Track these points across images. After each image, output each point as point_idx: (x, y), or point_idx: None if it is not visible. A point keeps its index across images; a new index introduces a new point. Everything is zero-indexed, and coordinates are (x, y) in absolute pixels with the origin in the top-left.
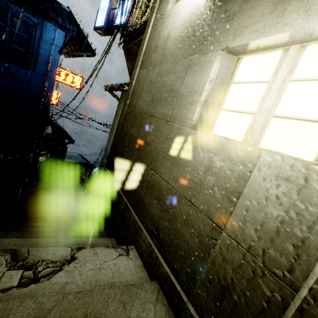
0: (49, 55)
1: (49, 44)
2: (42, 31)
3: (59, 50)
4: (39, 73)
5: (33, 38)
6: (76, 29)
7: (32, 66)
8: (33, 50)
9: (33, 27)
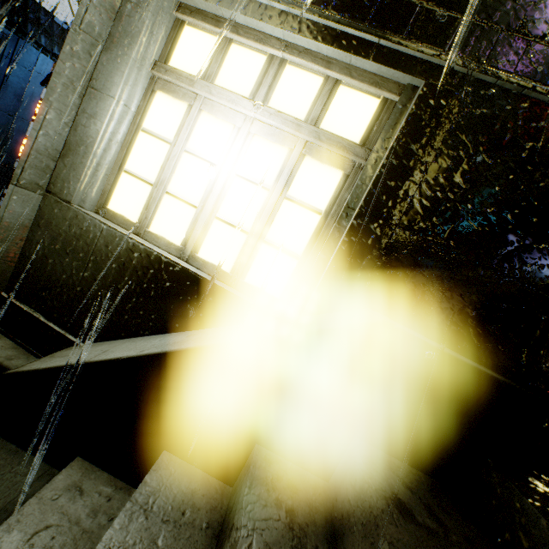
0: (24, 85)
1: (27, 70)
2: (17, 49)
3: (43, 81)
4: (3, 109)
5: None
6: None
7: None
8: None
9: (1, 40)
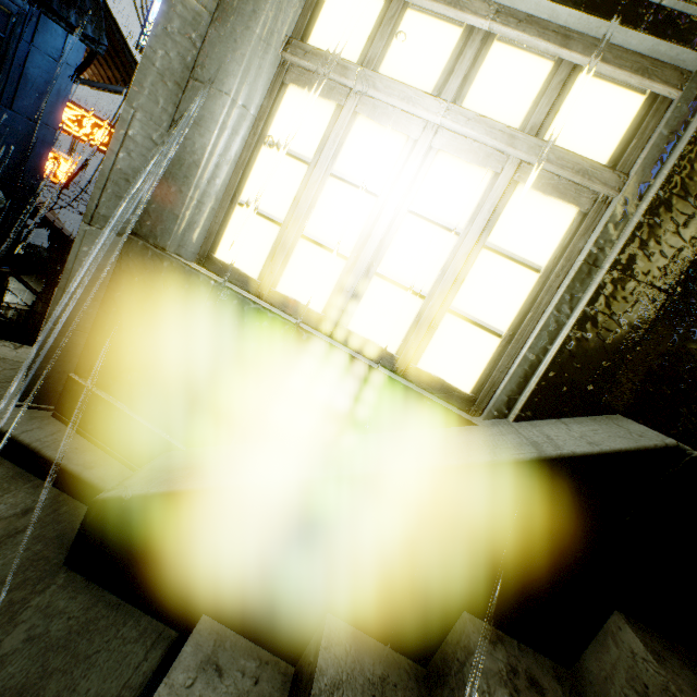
0: (48, 80)
1: (52, 59)
2: (38, 30)
3: (72, 74)
4: (22, 112)
5: (15, 39)
6: (115, 38)
7: (6, 95)
8: (13, 65)
9: (17, 18)
